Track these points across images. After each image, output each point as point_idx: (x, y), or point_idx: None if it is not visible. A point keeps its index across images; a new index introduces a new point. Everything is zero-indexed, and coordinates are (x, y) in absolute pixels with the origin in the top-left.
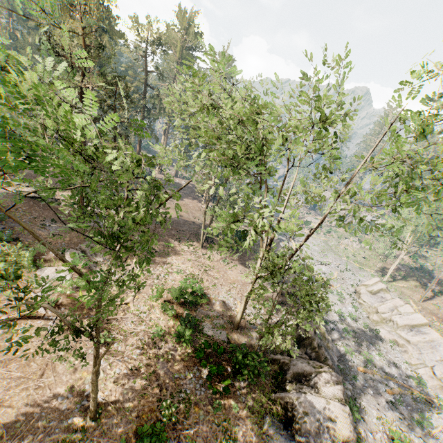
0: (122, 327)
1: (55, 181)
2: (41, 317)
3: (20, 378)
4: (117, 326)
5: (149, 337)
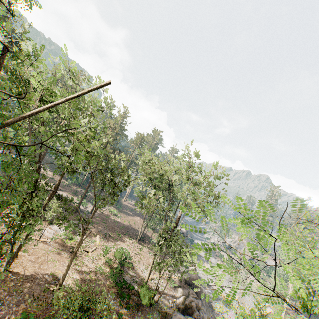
0: (82, 261)
1: (69, 191)
2: (47, 243)
3: (34, 261)
4: (80, 260)
5: (94, 270)
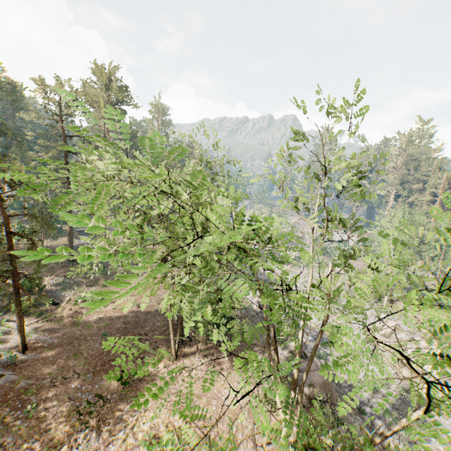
0: None
1: None
2: None
3: None
4: None
5: None
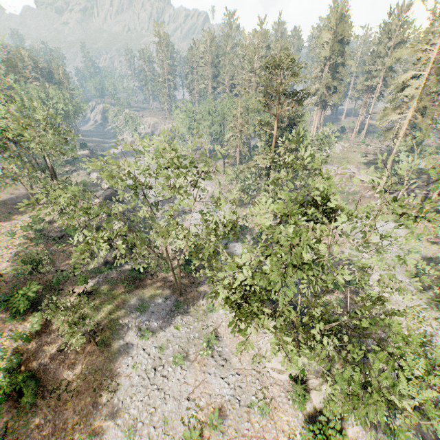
0: None
1: None
2: None
3: None
4: None
5: (18, 251)
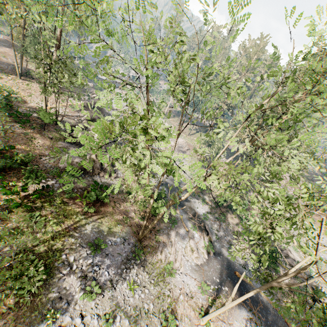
0: None
1: None
2: None
3: None
4: None
5: None
